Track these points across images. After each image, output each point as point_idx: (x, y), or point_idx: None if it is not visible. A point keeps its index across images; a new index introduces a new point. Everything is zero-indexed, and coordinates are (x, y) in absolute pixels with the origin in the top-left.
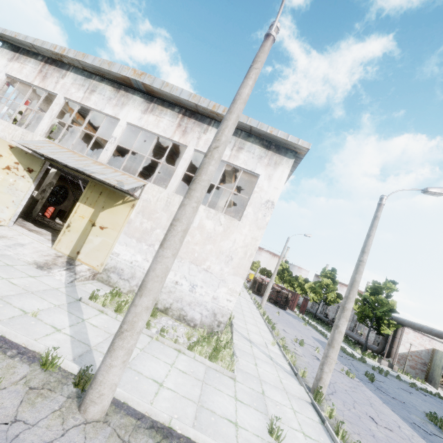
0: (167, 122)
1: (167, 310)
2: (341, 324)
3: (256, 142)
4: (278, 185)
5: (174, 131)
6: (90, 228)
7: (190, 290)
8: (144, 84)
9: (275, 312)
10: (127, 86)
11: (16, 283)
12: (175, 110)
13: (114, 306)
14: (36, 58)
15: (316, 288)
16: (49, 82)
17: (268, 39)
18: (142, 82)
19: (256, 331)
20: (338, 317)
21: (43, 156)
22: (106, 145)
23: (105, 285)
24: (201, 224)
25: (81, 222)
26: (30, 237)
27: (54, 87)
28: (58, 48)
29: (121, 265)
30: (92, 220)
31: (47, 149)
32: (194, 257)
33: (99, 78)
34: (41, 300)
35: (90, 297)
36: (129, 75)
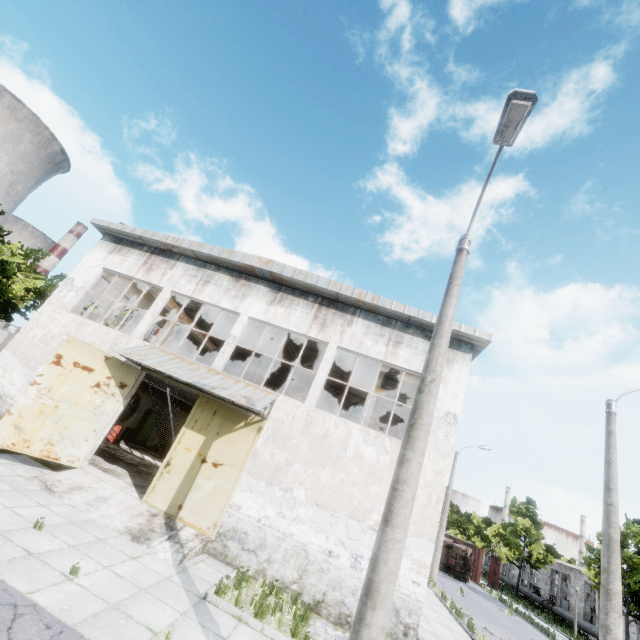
0: (300, 315)
1: (318, 605)
2: (613, 623)
3: (417, 334)
4: (458, 390)
5: (310, 325)
6: (198, 465)
7: (351, 565)
8: (271, 272)
9: (454, 589)
10: (248, 274)
11: (121, 574)
12: (309, 299)
13: (248, 604)
14: (141, 249)
15: (508, 537)
16: (154, 274)
17: (462, 253)
18: (269, 270)
19: (449, 636)
20: (603, 609)
21: (141, 365)
22: (223, 347)
23: (220, 562)
24: (357, 453)
25: (186, 457)
26: (110, 483)
27: (160, 280)
28: (170, 238)
29: (244, 525)
30: (202, 453)
31: (152, 358)
32: (353, 506)
33: (215, 267)
34: (160, 604)
35: (215, 592)
36: (253, 263)
